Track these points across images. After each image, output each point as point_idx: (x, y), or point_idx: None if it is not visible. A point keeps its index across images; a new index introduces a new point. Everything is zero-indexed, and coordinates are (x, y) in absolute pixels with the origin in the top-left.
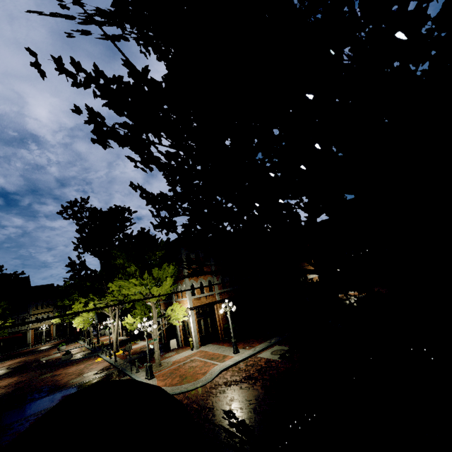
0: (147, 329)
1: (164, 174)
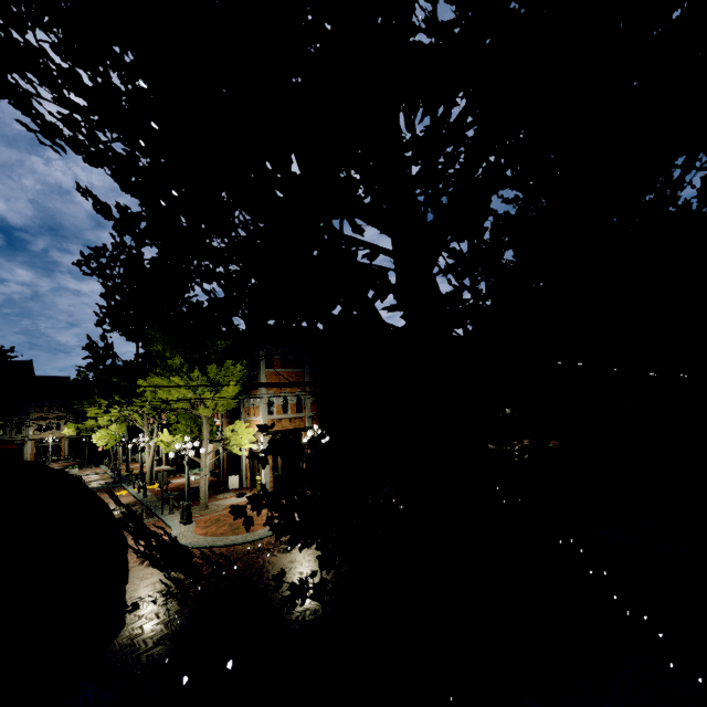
0: (189, 453)
1: (85, 161)
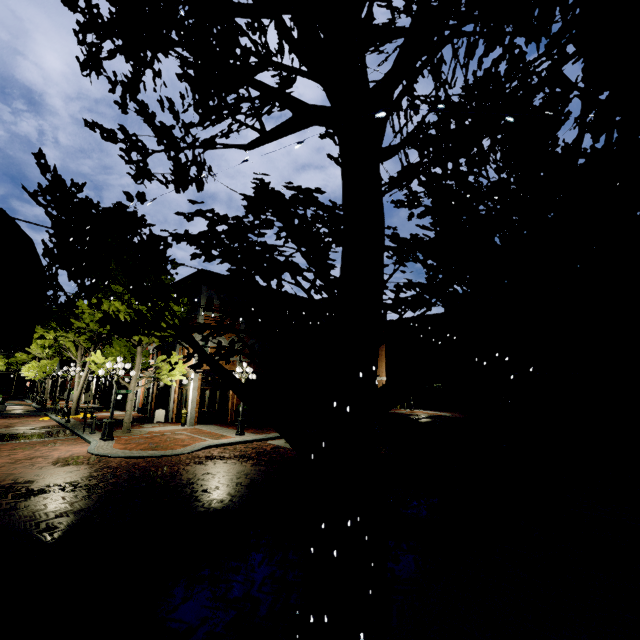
0: (119, 372)
1: None
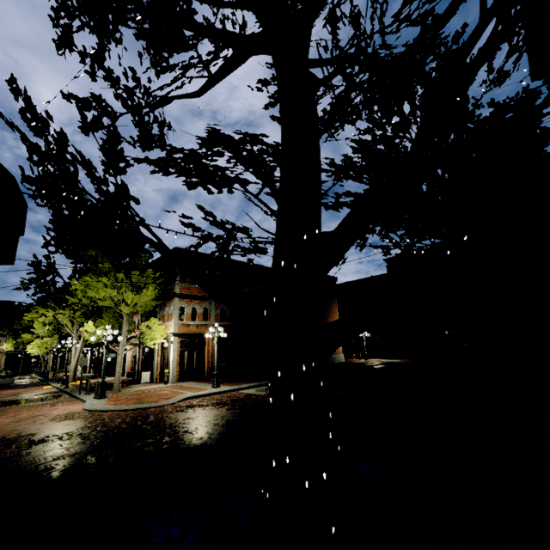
0: (108, 338)
1: None
